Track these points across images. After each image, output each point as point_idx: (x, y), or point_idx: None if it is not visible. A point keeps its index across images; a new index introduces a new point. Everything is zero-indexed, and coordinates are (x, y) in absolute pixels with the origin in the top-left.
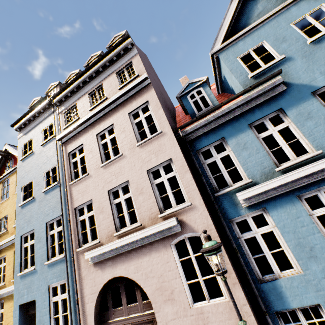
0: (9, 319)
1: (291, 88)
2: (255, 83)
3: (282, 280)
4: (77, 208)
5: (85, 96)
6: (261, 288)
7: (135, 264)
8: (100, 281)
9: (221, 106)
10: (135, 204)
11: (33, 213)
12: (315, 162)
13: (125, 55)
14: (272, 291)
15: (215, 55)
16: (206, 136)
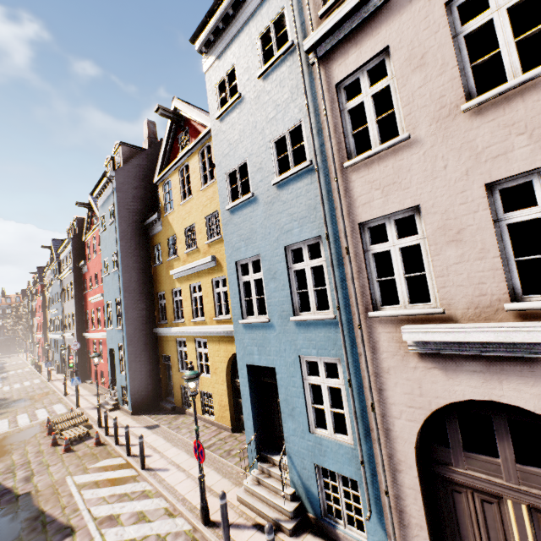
0: (217, 364)
1: None
2: None
3: None
4: (364, 224)
5: None
6: None
7: None
8: (439, 393)
9: None
10: None
11: (255, 224)
12: None
13: None
14: None
15: None
16: None
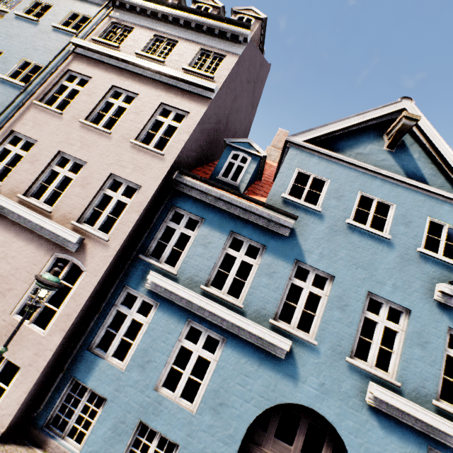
0: None
1: (291, 240)
2: (270, 204)
3: (104, 362)
4: (15, 133)
5: (150, 33)
6: (84, 353)
7: (7, 239)
8: None
9: (229, 192)
10: (68, 190)
11: None
12: (226, 308)
13: (228, 42)
14: (89, 362)
15: (288, 144)
16: (194, 203)
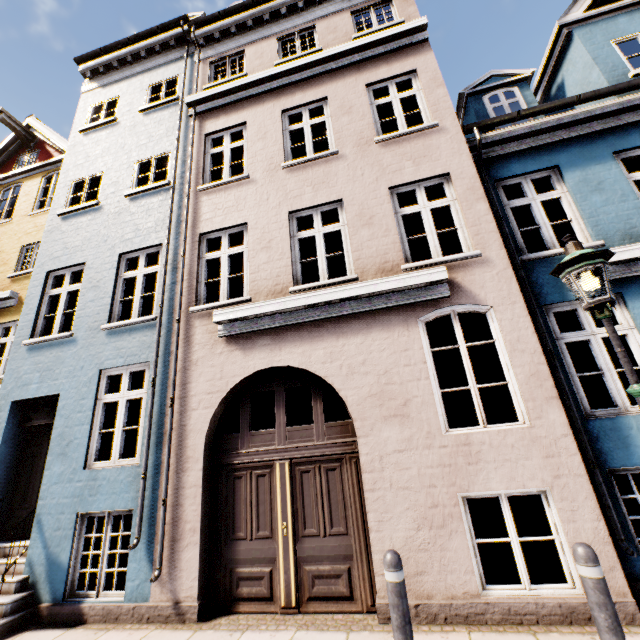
0: None
1: None
2: None
3: (632, 417)
4: (204, 236)
5: (270, 41)
6: (587, 426)
7: (329, 348)
8: (236, 372)
9: (572, 105)
10: (347, 245)
11: (91, 231)
12: None
13: None
14: (610, 433)
15: (566, 29)
16: (521, 159)
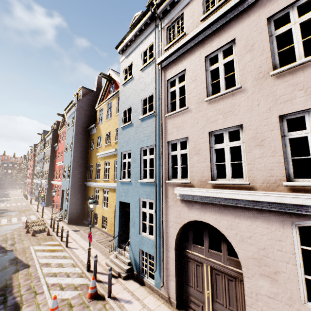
0: (111, 202)
1: None
2: None
3: None
4: (170, 142)
5: None
6: None
7: (229, 221)
8: (185, 217)
9: None
10: (244, 157)
11: (131, 136)
12: None
13: None
14: None
15: None
16: None
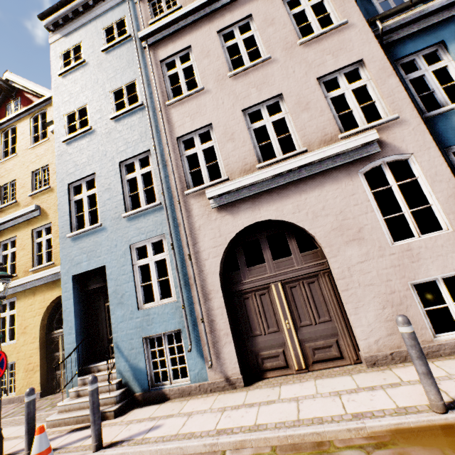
0: (28, 321)
1: None
2: None
3: None
4: (180, 139)
5: None
6: None
7: (295, 203)
8: (230, 230)
9: None
10: (292, 127)
11: (92, 150)
12: None
13: None
14: None
15: None
16: (413, 40)
